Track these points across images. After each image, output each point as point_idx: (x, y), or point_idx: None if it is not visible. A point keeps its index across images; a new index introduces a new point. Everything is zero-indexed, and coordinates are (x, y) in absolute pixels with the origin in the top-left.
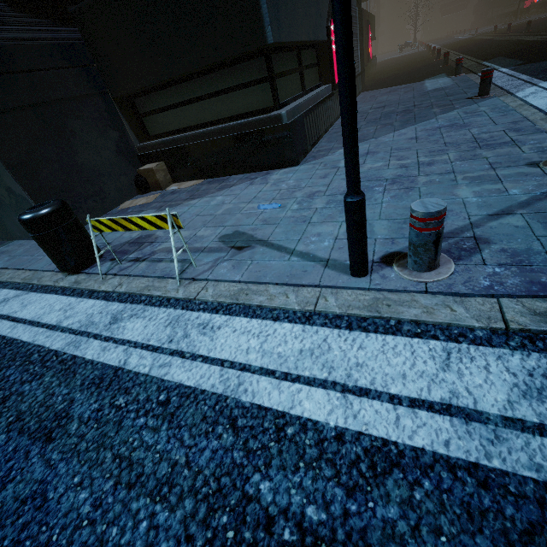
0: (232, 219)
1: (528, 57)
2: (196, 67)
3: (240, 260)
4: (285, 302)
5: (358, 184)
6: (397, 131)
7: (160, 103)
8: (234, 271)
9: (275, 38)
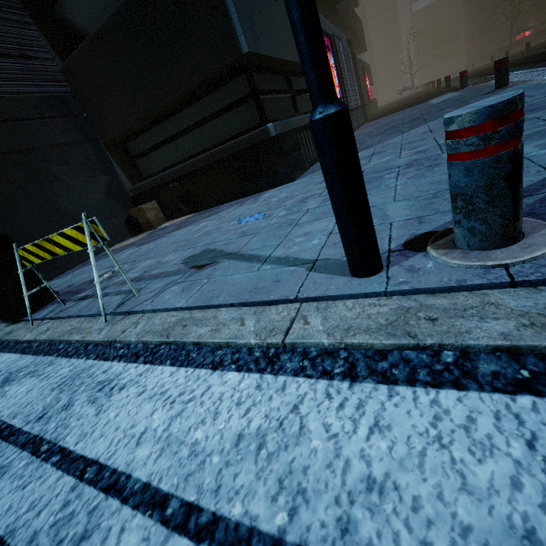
0: (207, 238)
1: (540, 59)
2: (175, 95)
3: (195, 280)
4: (235, 332)
5: (328, 80)
6: (406, 132)
7: (150, 144)
8: (181, 295)
9: (251, 48)
